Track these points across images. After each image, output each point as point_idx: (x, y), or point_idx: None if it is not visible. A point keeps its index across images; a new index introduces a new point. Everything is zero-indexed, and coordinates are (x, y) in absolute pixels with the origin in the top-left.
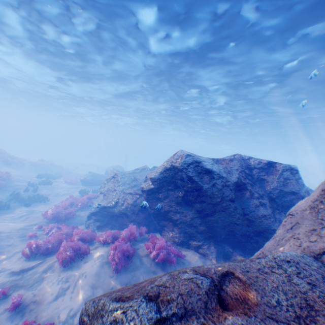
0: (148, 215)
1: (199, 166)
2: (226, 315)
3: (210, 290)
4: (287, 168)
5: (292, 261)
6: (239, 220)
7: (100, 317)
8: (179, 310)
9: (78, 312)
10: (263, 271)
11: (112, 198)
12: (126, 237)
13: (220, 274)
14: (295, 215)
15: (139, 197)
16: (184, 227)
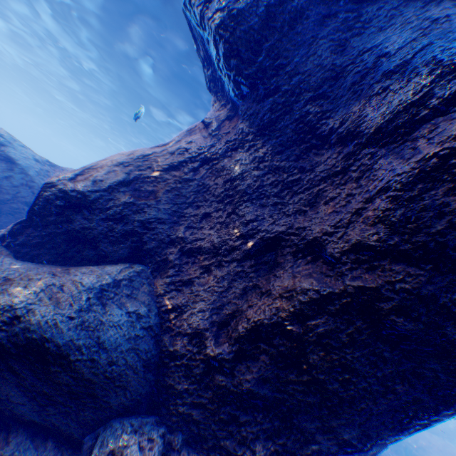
0: None
1: (1, 149)
2: None
3: None
4: None
5: None
6: None
7: None
8: None
9: None
10: None
11: None
12: None
13: None
14: None
15: None
16: None
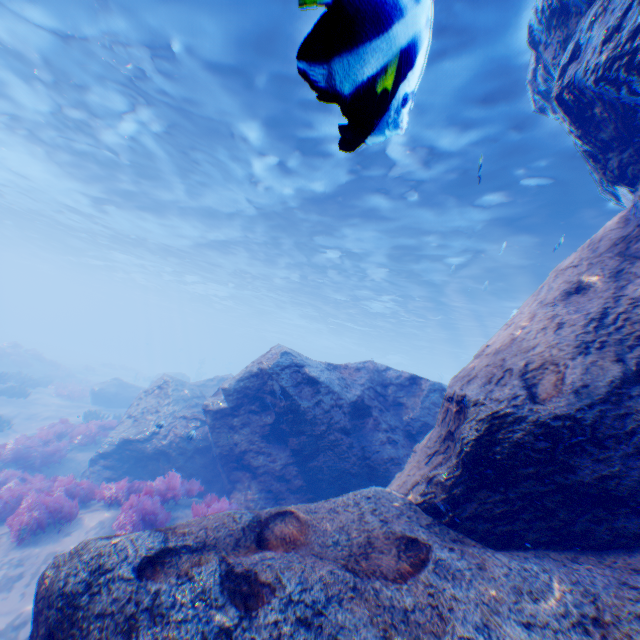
0: (212, 461)
1: (300, 371)
2: (260, 551)
3: (250, 526)
4: (437, 388)
5: (374, 496)
6: (356, 466)
7: (78, 556)
8: (196, 543)
9: (31, 619)
10: (335, 510)
11: (150, 425)
12: (159, 495)
13: (274, 512)
14: (416, 450)
15: (201, 425)
16: (268, 480)
